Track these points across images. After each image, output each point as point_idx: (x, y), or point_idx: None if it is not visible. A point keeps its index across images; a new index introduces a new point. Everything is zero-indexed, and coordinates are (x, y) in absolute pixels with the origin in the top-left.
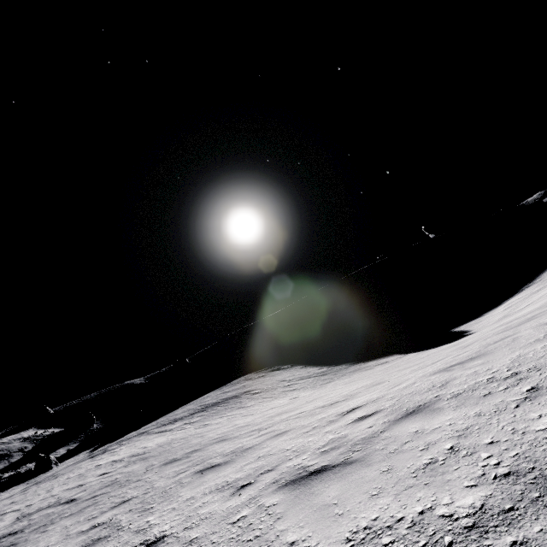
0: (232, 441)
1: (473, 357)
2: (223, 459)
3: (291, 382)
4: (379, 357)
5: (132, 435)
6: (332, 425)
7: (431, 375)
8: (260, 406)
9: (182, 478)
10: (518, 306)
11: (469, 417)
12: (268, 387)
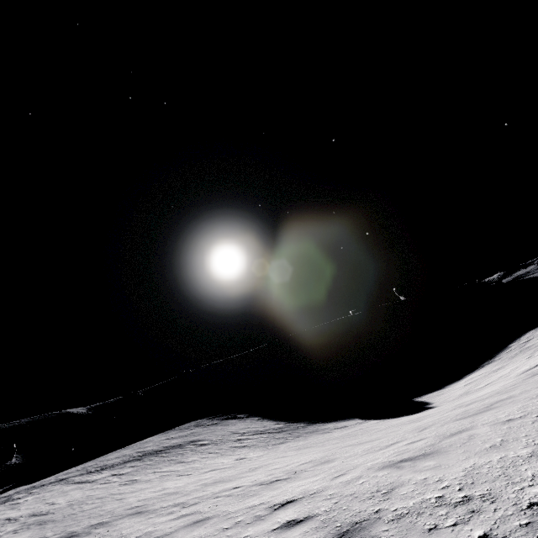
0: (146, 517)
1: (426, 453)
2: None
3: (243, 436)
4: (340, 419)
5: (48, 481)
6: (256, 525)
7: (379, 469)
8: (201, 463)
9: None
10: (478, 383)
11: None
12: (218, 439)
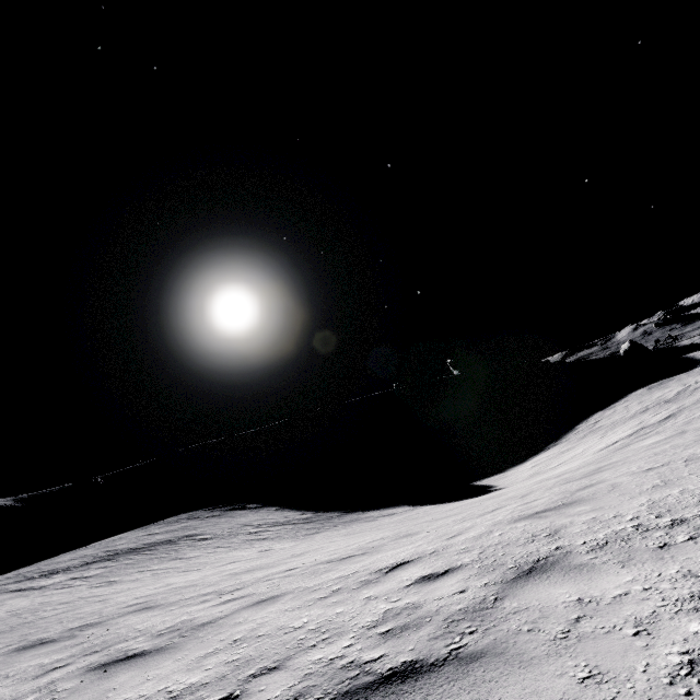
0: (166, 610)
1: (566, 503)
2: (153, 642)
3: (259, 528)
4: (384, 507)
5: None
6: (372, 587)
7: (512, 522)
8: (210, 558)
9: (57, 680)
10: (548, 464)
11: (676, 578)
12: (224, 532)
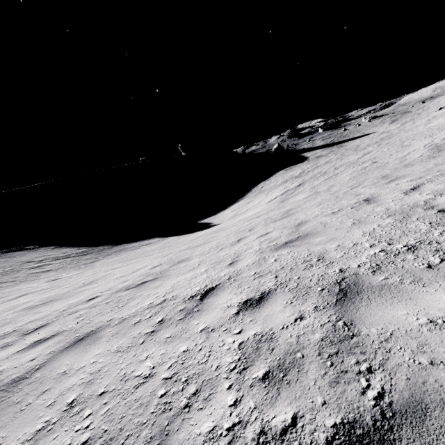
0: None
1: (302, 235)
2: None
3: (41, 263)
4: (142, 239)
5: None
6: (199, 317)
7: (275, 251)
8: None
9: None
10: (241, 210)
11: None
12: (6, 270)
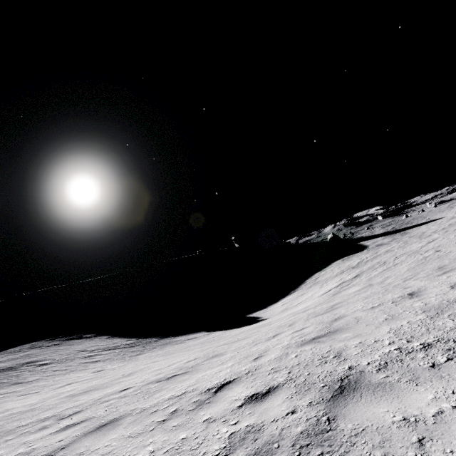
0: (1, 441)
1: (331, 331)
2: None
3: (93, 352)
4: (188, 333)
5: None
6: (207, 408)
7: (300, 346)
8: (49, 381)
9: None
10: (292, 303)
11: None
12: (63, 357)
